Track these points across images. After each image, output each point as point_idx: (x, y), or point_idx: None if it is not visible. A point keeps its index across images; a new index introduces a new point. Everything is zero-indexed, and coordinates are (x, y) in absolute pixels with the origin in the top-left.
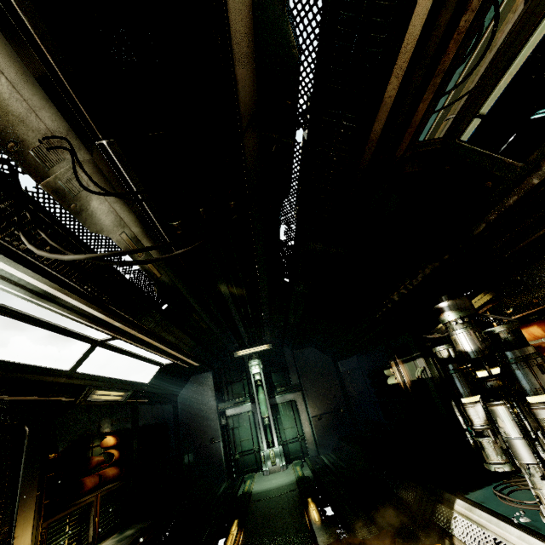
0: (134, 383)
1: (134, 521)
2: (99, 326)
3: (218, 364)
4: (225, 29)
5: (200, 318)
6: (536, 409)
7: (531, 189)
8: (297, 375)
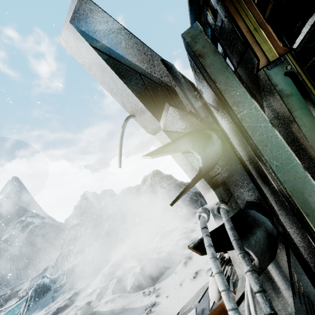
0: None
1: None
2: None
3: None
4: None
5: None
6: None
7: None
8: None
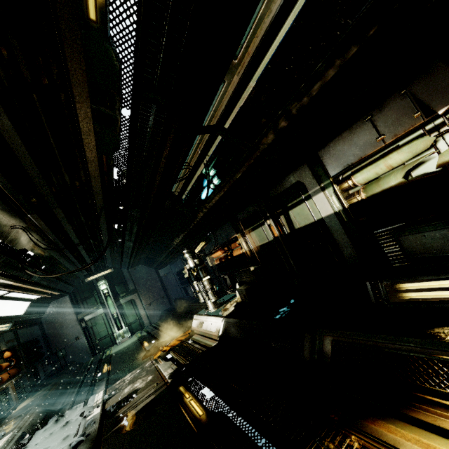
0: (15, 317)
1: (37, 391)
2: (6, 288)
3: (72, 290)
4: (90, 186)
5: (63, 266)
6: (203, 282)
7: (198, 221)
8: (133, 284)
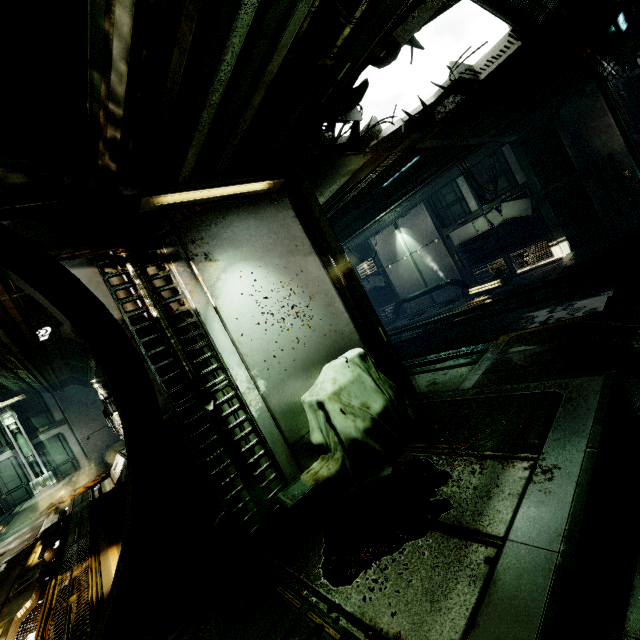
0: None
1: None
2: None
3: None
4: None
5: None
6: (114, 418)
7: None
8: (61, 412)
